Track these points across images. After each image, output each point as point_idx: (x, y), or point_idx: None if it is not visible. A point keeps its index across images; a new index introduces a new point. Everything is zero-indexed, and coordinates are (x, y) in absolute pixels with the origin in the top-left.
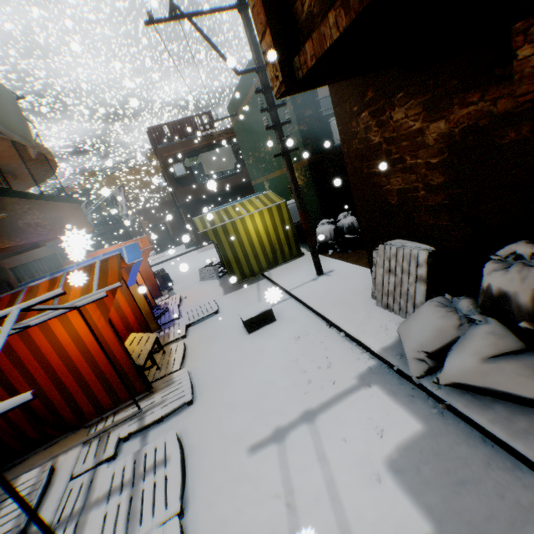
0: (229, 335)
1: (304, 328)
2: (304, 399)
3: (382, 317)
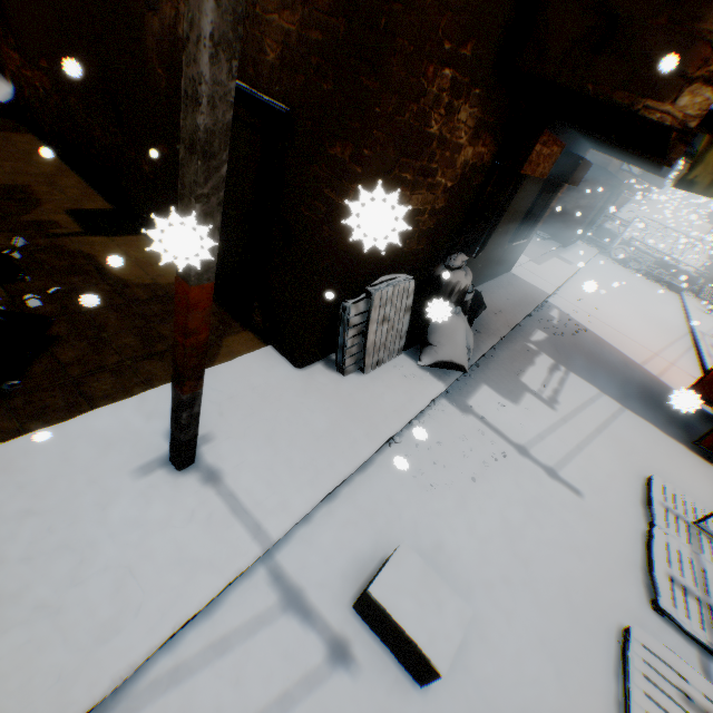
0: (478, 709)
1: (405, 481)
2: (513, 456)
3: (391, 375)
